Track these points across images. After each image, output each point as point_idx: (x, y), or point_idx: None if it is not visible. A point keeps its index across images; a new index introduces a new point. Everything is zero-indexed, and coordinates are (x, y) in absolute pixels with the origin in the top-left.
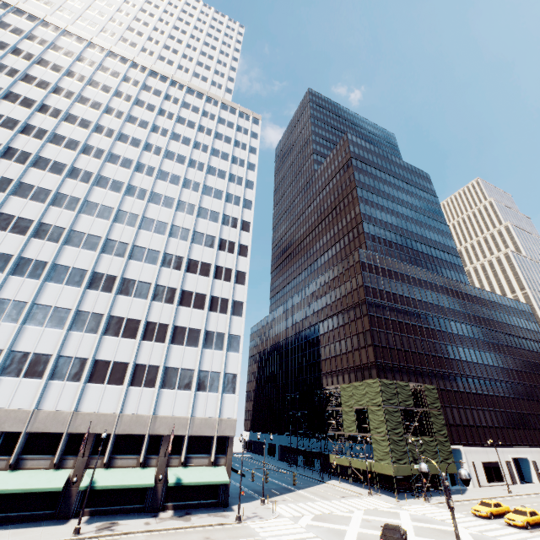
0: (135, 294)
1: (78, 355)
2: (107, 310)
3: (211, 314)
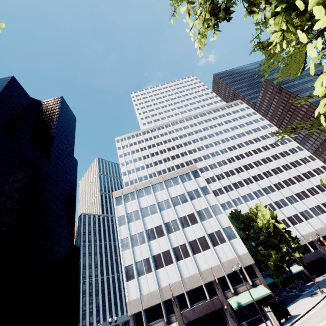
0: (291, 184)
1: (303, 210)
2: (291, 193)
3: (320, 176)
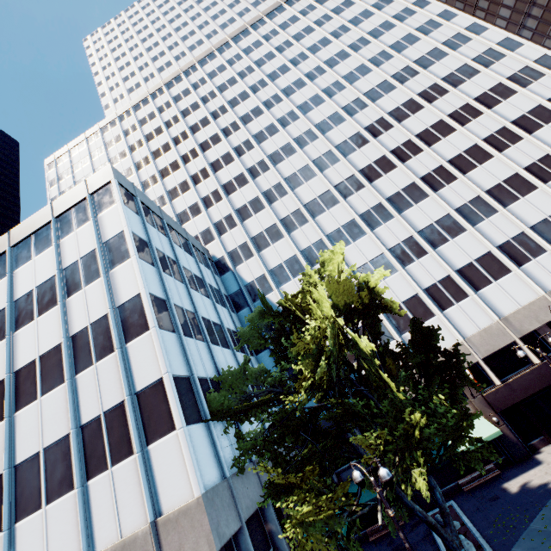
0: (477, 163)
1: (510, 236)
2: (476, 190)
3: None
